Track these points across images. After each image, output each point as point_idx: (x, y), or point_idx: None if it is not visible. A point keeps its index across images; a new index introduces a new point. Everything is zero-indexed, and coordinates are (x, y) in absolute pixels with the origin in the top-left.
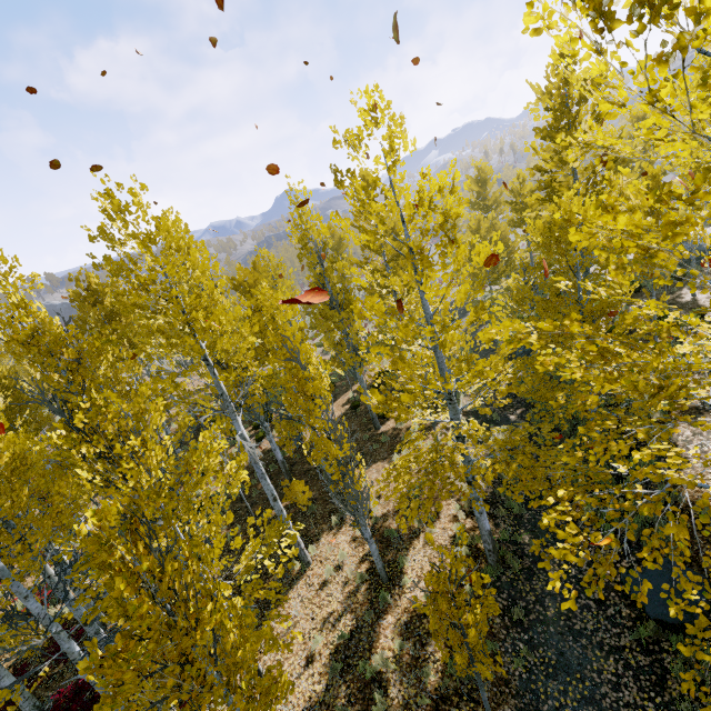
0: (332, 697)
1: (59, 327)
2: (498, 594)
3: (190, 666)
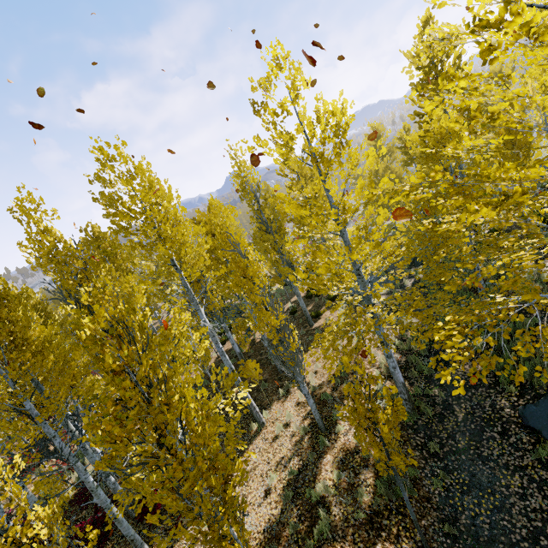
0: (286, 517)
1: (71, 246)
2: (416, 434)
3: (164, 438)
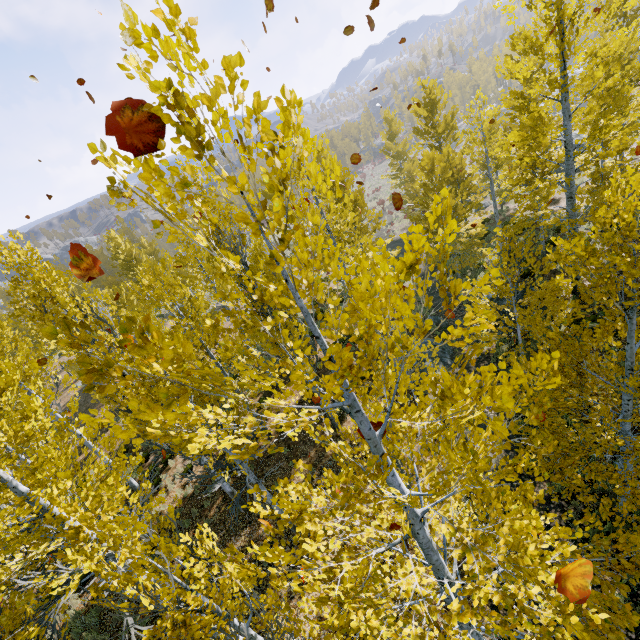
0: None
1: None
2: None
3: None
